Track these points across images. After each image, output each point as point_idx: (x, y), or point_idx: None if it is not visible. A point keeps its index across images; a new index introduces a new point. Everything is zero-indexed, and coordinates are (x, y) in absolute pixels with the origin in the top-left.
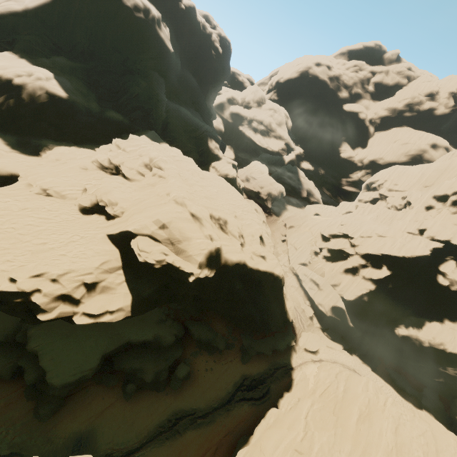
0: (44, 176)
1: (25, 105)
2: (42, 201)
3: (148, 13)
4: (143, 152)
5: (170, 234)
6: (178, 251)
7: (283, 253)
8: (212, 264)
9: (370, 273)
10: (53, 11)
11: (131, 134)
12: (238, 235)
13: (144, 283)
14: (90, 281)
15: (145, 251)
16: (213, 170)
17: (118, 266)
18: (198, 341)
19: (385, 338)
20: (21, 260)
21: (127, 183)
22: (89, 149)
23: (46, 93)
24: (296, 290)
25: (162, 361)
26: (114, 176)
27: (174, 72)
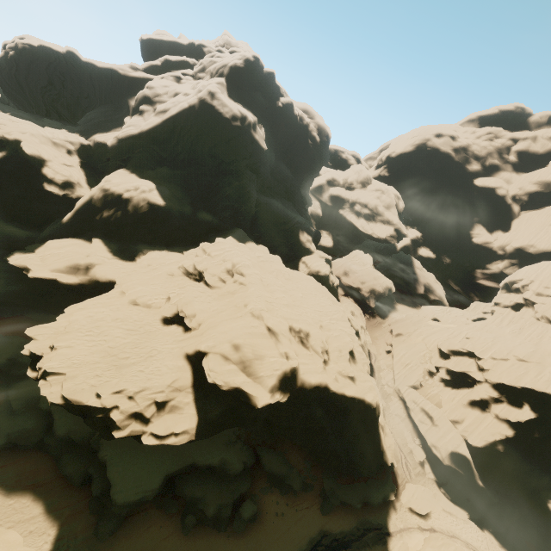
0: (136, 284)
1: (129, 215)
2: (131, 311)
3: (245, 120)
4: (226, 257)
5: (242, 352)
6: (249, 371)
7: (387, 369)
8: (286, 386)
9: (505, 411)
10: (162, 130)
11: (218, 237)
12: (320, 351)
13: (212, 403)
14: (161, 400)
15: (215, 371)
16: (303, 265)
17: (189, 384)
18: (269, 474)
19: (534, 514)
20: (107, 376)
21: (208, 291)
22: (178, 253)
23: (147, 203)
24: (402, 421)
25: (227, 493)
26: (197, 284)
27: (267, 166)
